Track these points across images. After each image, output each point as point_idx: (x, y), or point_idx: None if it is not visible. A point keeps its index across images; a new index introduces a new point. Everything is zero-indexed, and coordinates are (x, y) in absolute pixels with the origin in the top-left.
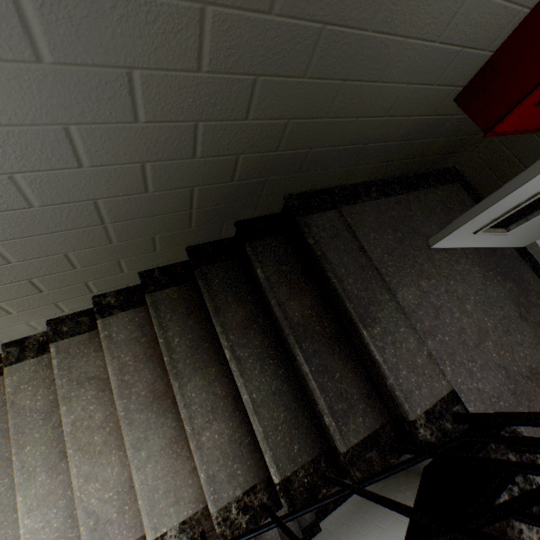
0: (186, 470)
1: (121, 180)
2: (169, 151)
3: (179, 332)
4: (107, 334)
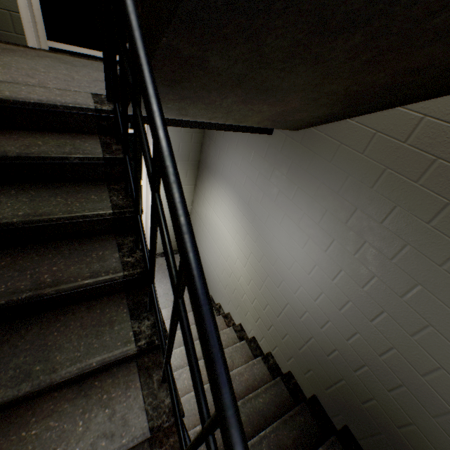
0: (196, 421)
1: (325, 343)
2: (347, 357)
3: (266, 400)
4: (255, 362)
